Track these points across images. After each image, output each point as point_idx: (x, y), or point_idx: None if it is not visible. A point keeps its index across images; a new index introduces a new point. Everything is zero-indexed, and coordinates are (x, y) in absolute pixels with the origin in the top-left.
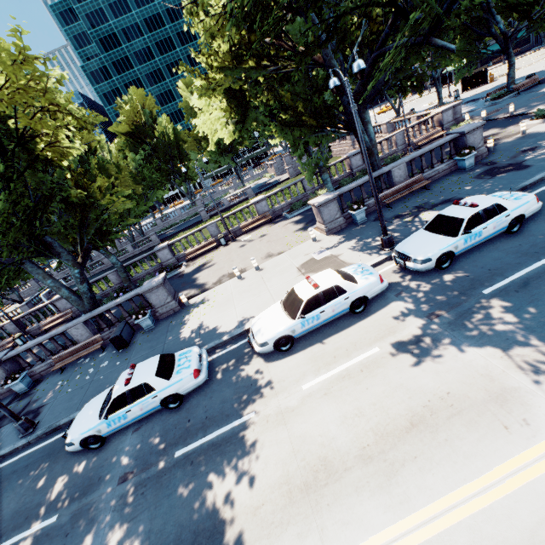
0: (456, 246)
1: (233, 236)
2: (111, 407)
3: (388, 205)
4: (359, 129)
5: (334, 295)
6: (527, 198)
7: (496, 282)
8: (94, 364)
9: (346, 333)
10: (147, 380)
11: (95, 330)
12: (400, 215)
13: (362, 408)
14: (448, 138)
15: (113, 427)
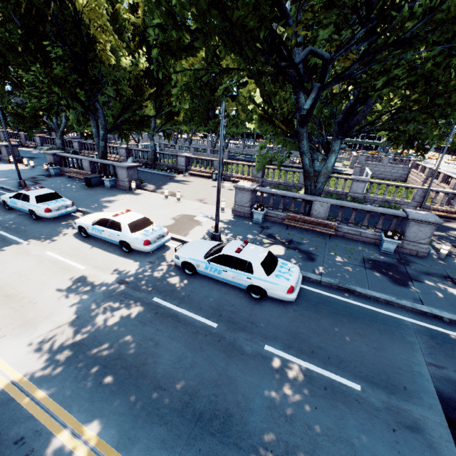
0: (199, 265)
1: (222, 178)
2: (16, 195)
3: (287, 226)
4: (221, 137)
5: (115, 228)
6: (280, 281)
7: (170, 301)
8: (75, 184)
9: (102, 253)
10: (31, 195)
11: (94, 170)
12: (272, 236)
13: (26, 276)
14: (391, 211)
15: (12, 204)
